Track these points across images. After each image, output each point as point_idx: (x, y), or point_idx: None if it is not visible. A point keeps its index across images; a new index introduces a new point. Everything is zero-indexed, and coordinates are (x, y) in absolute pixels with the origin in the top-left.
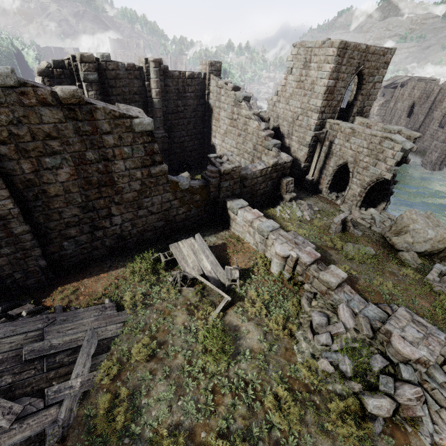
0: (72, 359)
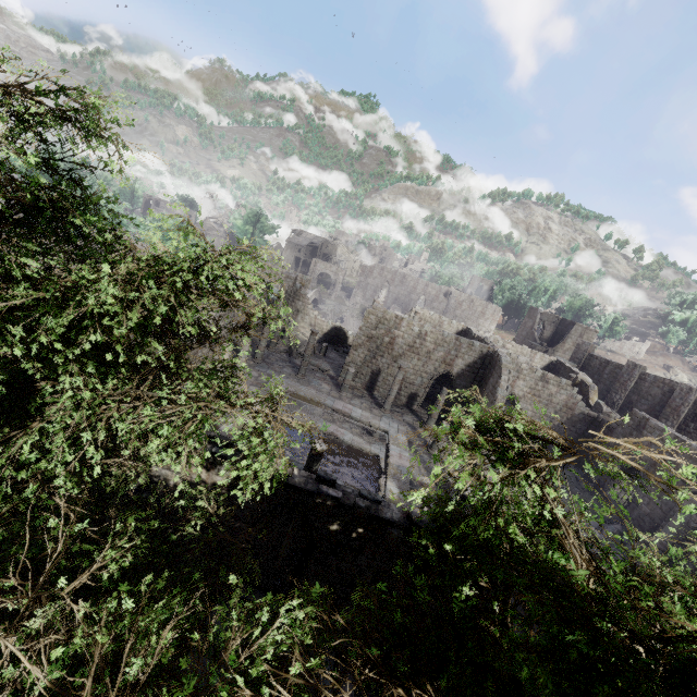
0: None
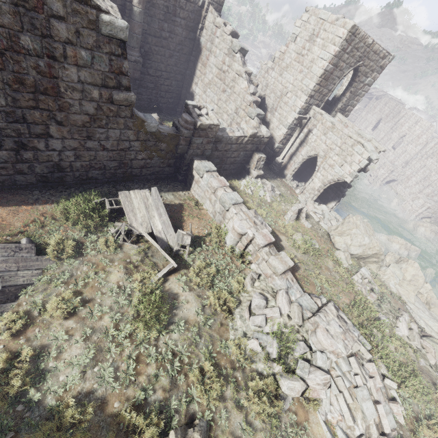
0: None
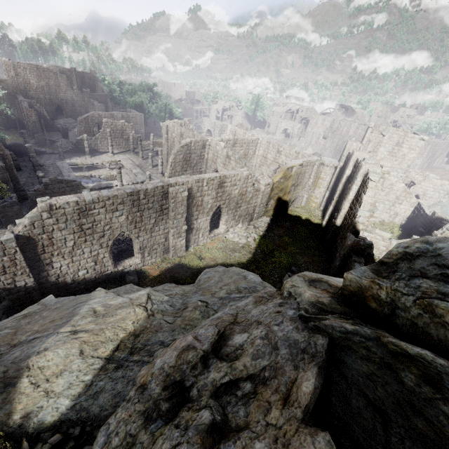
0: None
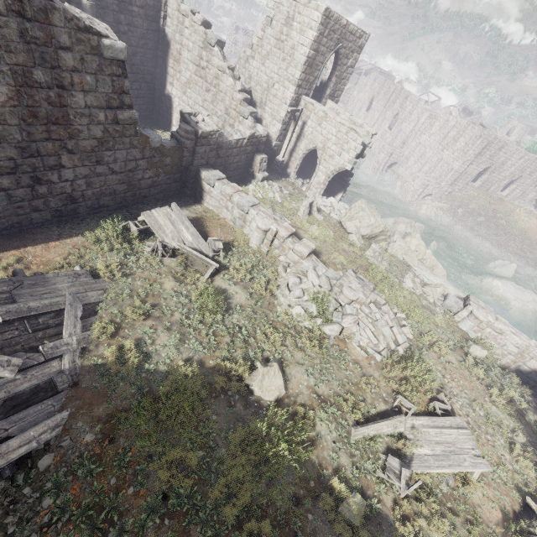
0: (58, 322)
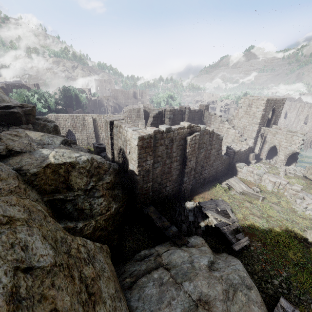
0: (227, 213)
